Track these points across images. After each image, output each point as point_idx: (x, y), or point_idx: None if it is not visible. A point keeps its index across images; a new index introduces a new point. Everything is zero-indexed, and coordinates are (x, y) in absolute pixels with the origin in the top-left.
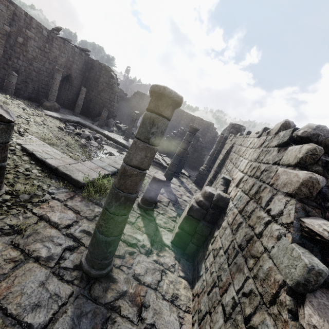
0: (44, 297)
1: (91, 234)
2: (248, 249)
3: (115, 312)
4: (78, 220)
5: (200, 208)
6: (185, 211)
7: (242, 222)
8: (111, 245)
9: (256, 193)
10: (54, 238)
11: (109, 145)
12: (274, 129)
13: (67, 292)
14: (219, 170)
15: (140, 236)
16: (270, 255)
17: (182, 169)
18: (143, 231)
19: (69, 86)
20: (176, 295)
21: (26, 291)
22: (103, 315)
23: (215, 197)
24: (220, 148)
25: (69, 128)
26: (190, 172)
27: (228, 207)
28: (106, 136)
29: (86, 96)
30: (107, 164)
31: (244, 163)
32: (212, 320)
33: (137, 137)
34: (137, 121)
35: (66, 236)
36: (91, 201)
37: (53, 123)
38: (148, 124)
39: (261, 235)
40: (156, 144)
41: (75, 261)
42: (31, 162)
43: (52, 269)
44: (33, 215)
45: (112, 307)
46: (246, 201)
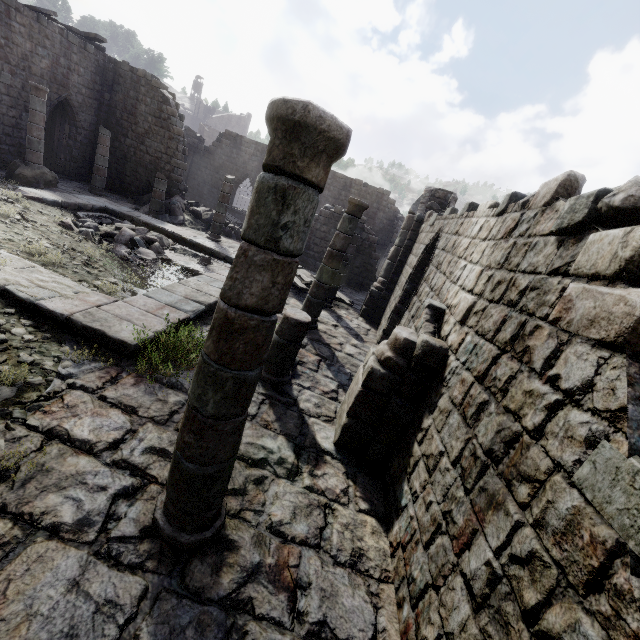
0: (84, 613)
1: (168, 453)
2: (512, 462)
3: (243, 613)
4: (135, 428)
5: (389, 373)
6: (356, 379)
7: (488, 402)
8: (216, 482)
9: (515, 338)
10: (87, 476)
11: (180, 254)
12: (540, 196)
13: (134, 592)
14: (411, 289)
15: (272, 442)
16: (573, 481)
17: (336, 291)
18: (275, 429)
19: (70, 126)
20: (359, 552)
21: (38, 608)
22: (218, 625)
23: (418, 348)
24: (409, 243)
25: (85, 224)
26: (352, 295)
27: (448, 368)
28: (171, 235)
29: (113, 148)
30: (181, 297)
31: (473, 273)
32: (443, 604)
33: (248, 239)
34: (232, 198)
35: (114, 467)
36: (158, 381)
37: (46, 216)
38: (271, 204)
39: (541, 432)
40: (294, 251)
41: (141, 519)
42: (5, 310)
43: (93, 547)
44: (29, 432)
45: (235, 603)
46: (491, 357)
